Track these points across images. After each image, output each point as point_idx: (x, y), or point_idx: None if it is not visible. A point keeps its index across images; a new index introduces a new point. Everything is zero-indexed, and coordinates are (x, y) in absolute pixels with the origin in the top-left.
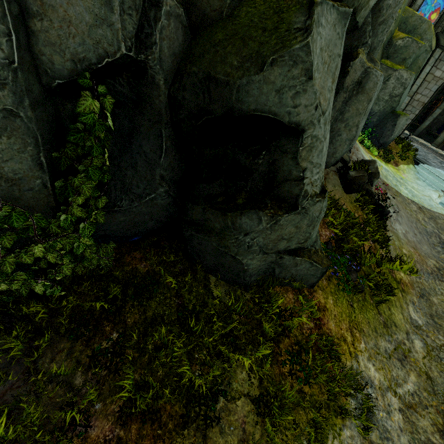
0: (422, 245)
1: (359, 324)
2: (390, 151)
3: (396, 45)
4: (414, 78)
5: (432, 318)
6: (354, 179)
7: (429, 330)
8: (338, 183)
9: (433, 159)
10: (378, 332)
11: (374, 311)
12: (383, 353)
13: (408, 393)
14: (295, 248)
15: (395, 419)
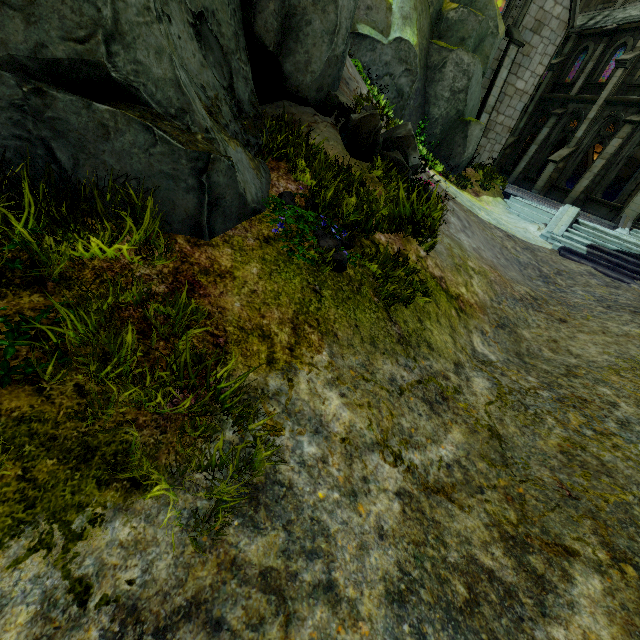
0: (509, 270)
1: (325, 322)
2: (467, 178)
3: (448, 19)
4: (483, 72)
5: (520, 357)
6: (359, 124)
7: (508, 368)
8: (337, 139)
9: (532, 200)
10: (379, 347)
11: (378, 313)
12: (384, 382)
13: (440, 464)
14: (75, 66)
15: (371, 510)
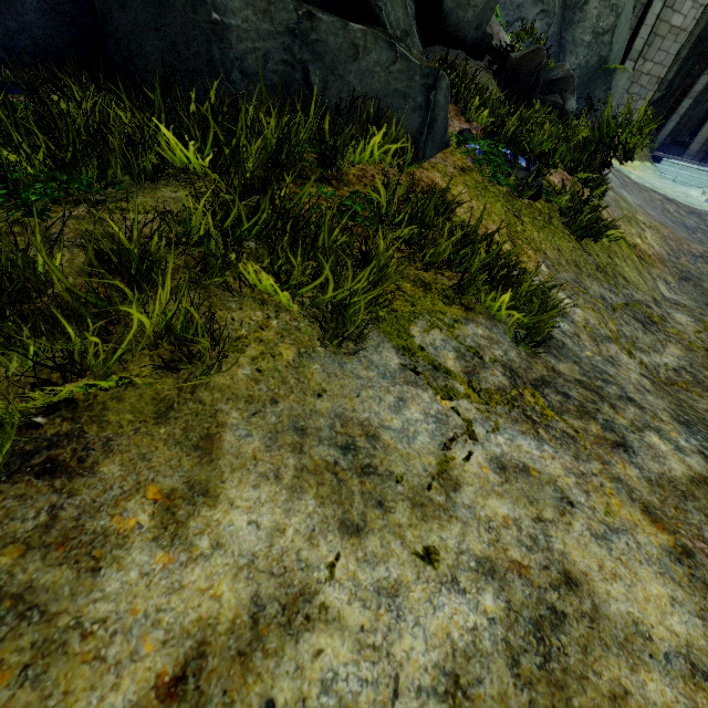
0: (678, 231)
1: (533, 242)
2: None
3: None
4: (633, 5)
5: None
6: (520, 63)
7: (705, 312)
8: (493, 83)
9: None
10: (583, 270)
11: (573, 244)
12: (598, 298)
13: (666, 368)
14: None
15: (629, 375)
